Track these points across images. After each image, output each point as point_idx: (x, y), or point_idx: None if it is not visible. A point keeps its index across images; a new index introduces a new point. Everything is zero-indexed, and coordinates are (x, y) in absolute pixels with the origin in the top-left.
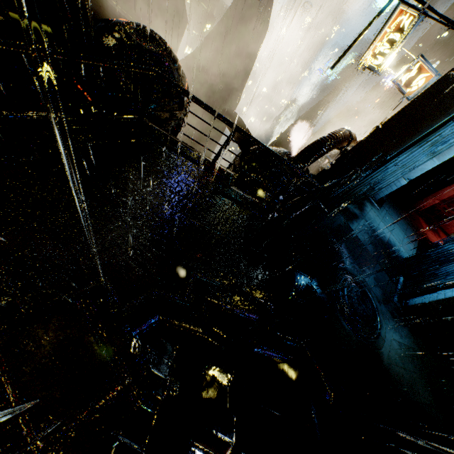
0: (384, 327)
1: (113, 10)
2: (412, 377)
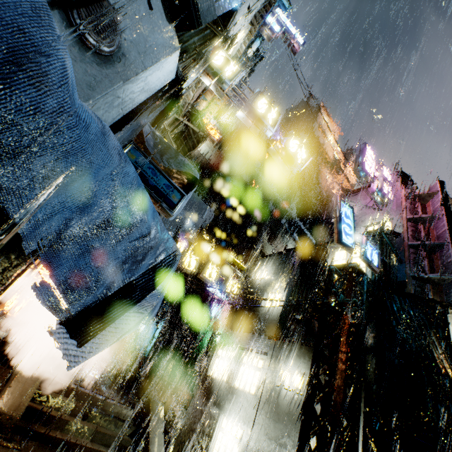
0: None
1: None
2: None
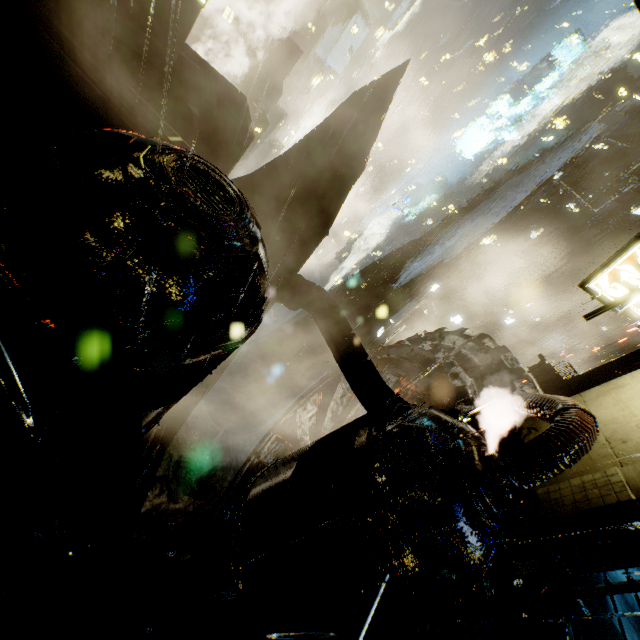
0: None
1: (130, 105)
2: None
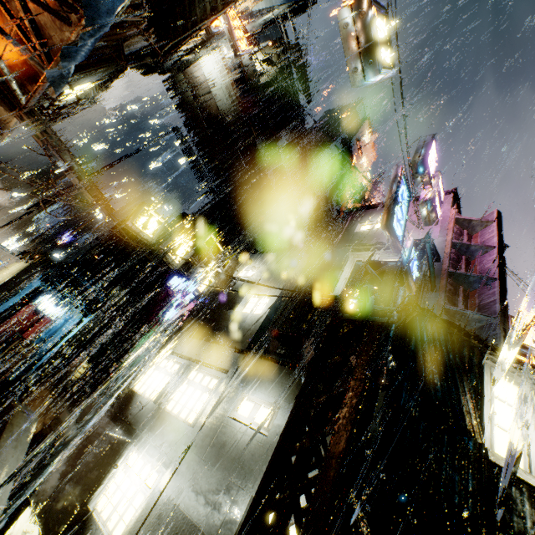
0: None
1: None
2: None
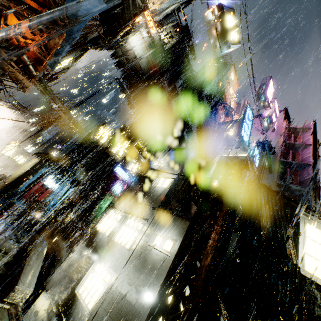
0: None
1: None
2: None
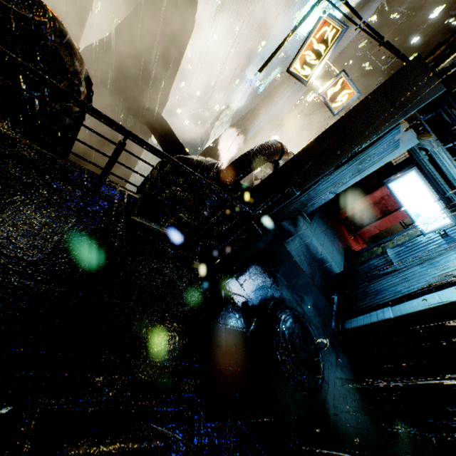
0: (326, 365)
1: None
2: (356, 418)
